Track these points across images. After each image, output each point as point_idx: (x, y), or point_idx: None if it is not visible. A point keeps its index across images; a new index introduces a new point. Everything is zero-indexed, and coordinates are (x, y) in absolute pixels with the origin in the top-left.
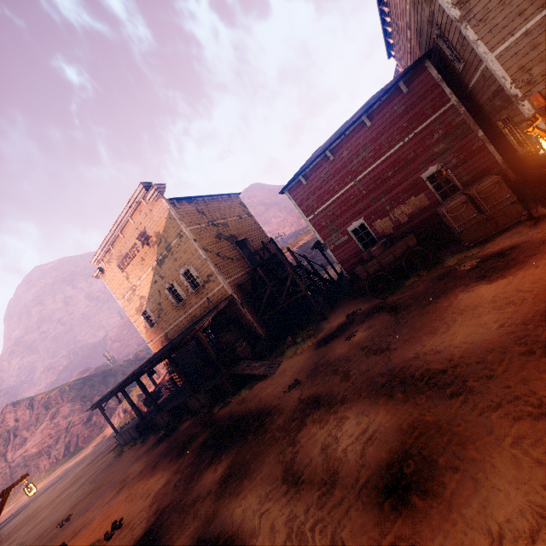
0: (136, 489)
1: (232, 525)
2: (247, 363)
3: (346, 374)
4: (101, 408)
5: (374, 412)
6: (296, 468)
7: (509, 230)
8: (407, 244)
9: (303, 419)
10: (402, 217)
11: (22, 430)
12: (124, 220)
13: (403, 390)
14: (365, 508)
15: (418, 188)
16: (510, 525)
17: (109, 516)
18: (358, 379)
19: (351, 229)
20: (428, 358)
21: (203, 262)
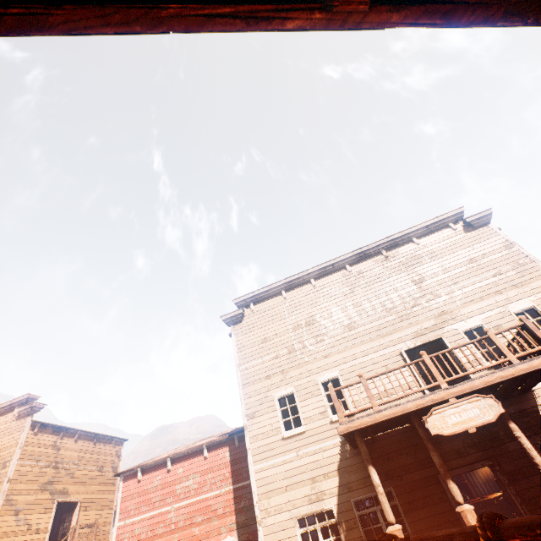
0: None
1: None
2: None
3: None
4: None
5: None
6: None
7: None
8: None
9: None
10: None
11: None
12: None
13: None
14: None
15: None
16: None
17: None
18: None
19: None
20: None
21: None
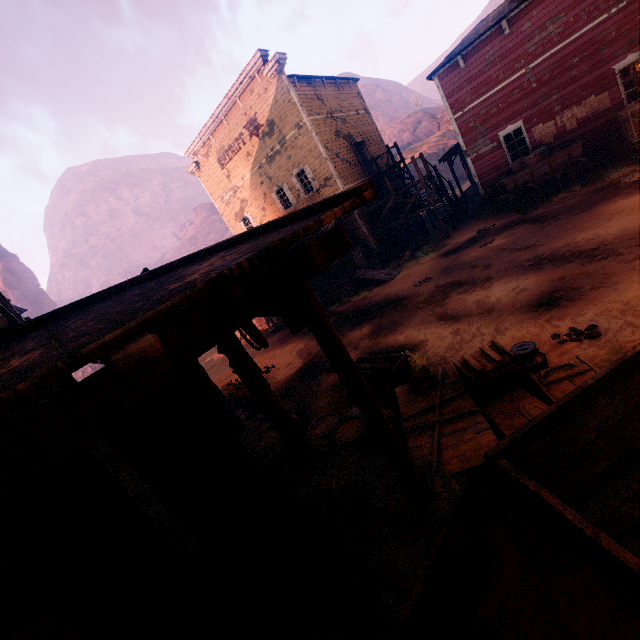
0: (272, 353)
1: (398, 343)
2: (365, 270)
3: (488, 266)
4: None
5: (523, 279)
6: (450, 314)
7: None
8: (570, 154)
9: (446, 294)
10: (570, 123)
11: None
12: (231, 101)
13: (553, 264)
14: (522, 314)
15: (603, 85)
16: (637, 297)
17: None
18: (502, 266)
19: (504, 134)
20: (579, 244)
21: (322, 162)
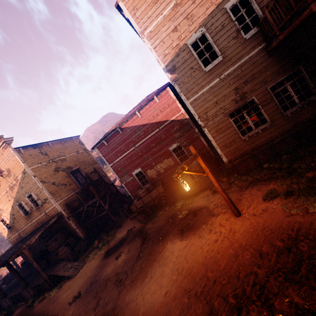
0: None
1: None
2: (64, 264)
3: (98, 302)
4: None
5: None
6: None
7: (206, 190)
8: (158, 191)
9: None
10: (161, 170)
11: None
12: None
13: None
14: None
15: (168, 155)
16: None
17: None
18: (99, 312)
19: (135, 173)
20: (130, 310)
21: (41, 190)
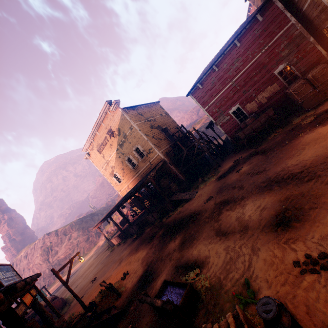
0: (130, 259)
1: (193, 258)
2: (178, 194)
3: (241, 187)
4: (99, 228)
5: (262, 198)
6: (223, 229)
7: None
8: (268, 114)
9: (220, 211)
10: (263, 100)
11: (54, 247)
12: (99, 124)
13: (278, 185)
14: (267, 233)
15: (272, 80)
16: None
17: (119, 272)
18: (249, 187)
19: (232, 111)
20: (290, 169)
21: (145, 142)
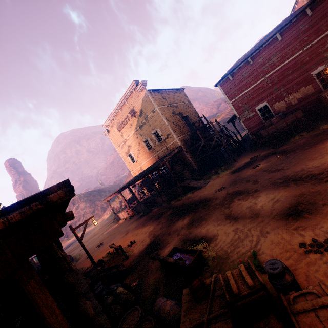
0: (136, 232)
1: (201, 234)
2: (190, 181)
3: (256, 181)
4: (108, 201)
5: (277, 192)
6: (233, 215)
7: None
8: (296, 116)
9: (231, 199)
10: (293, 101)
11: None
12: (123, 102)
13: (295, 183)
14: (277, 221)
15: (308, 82)
16: None
17: (126, 240)
18: (264, 182)
19: (258, 108)
20: (310, 170)
21: (165, 126)
